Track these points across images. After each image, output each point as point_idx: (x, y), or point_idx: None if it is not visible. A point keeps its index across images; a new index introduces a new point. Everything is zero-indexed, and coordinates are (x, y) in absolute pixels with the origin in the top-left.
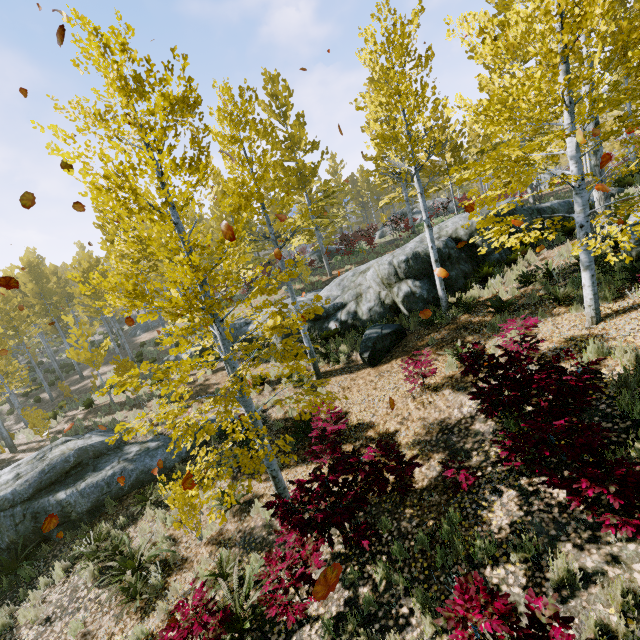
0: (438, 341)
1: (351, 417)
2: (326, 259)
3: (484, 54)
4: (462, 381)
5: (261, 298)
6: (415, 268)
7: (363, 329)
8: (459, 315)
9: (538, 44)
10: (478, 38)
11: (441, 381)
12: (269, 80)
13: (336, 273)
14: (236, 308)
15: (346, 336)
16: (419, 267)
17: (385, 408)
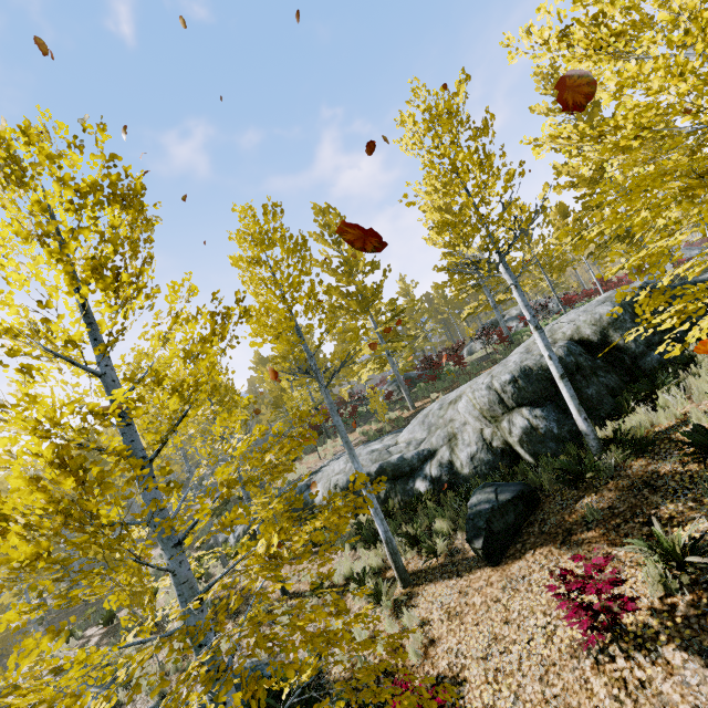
0: (604, 513)
1: (470, 695)
2: (405, 389)
3: (577, 53)
4: (703, 627)
5: (331, 446)
6: (529, 390)
7: (466, 490)
8: (628, 461)
9: (676, 0)
10: (560, 38)
11: (648, 621)
12: (319, 212)
13: (420, 405)
14: (303, 461)
15: (442, 502)
16: (534, 388)
17: (537, 681)
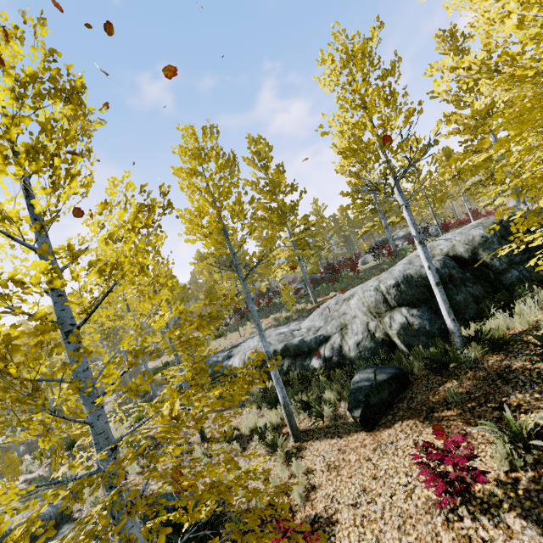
0: (462, 397)
1: (340, 534)
2: (310, 287)
3: None
4: (542, 501)
5: (250, 327)
6: (408, 293)
7: (351, 369)
8: (485, 356)
9: None
10: None
11: (494, 490)
12: (252, 141)
13: (321, 300)
14: (227, 337)
15: (331, 377)
16: (413, 292)
17: (396, 529)
